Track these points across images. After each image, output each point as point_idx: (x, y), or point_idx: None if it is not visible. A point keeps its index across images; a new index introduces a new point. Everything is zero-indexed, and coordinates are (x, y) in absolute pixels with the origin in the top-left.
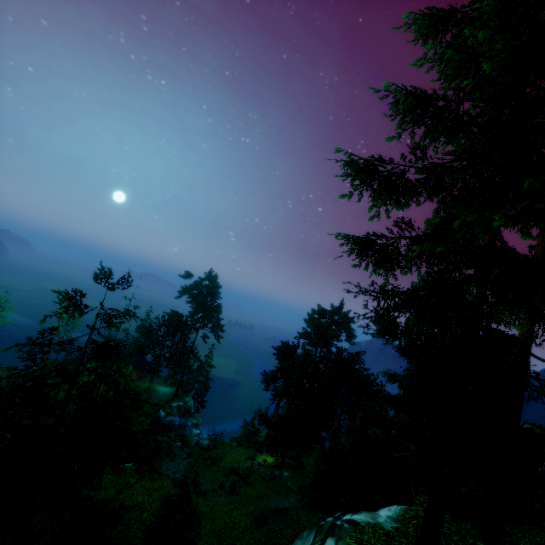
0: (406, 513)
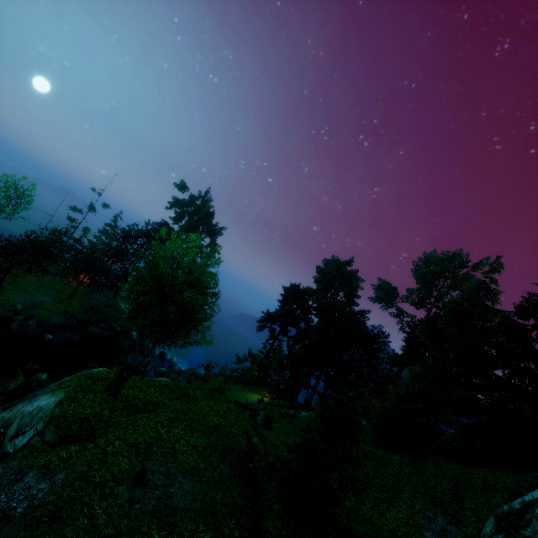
0: None
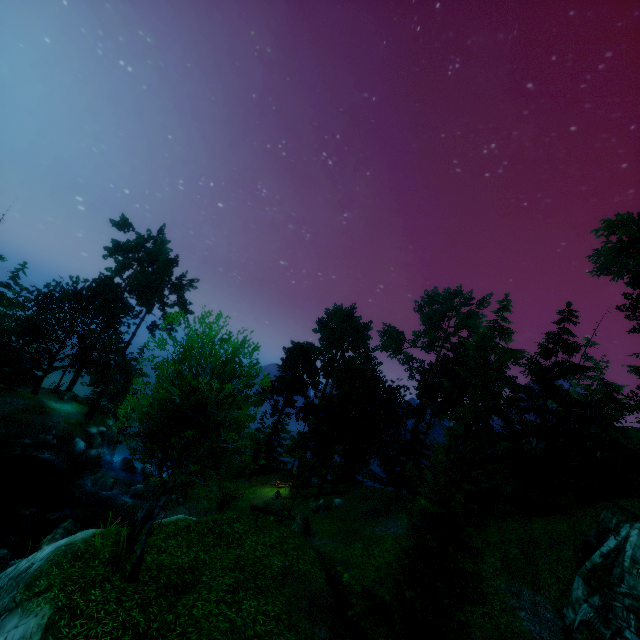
0: None
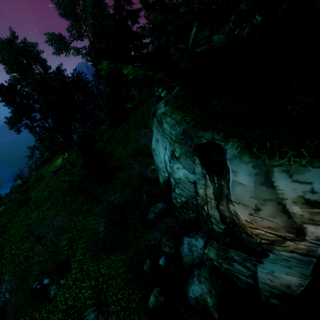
0: None
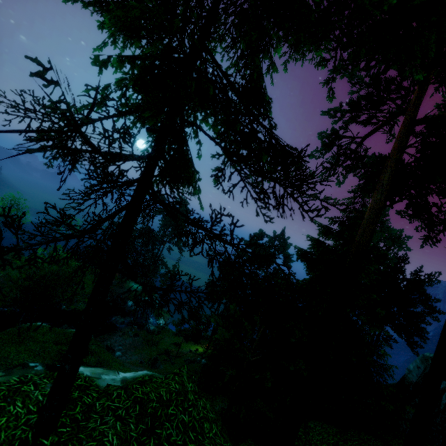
0: (141, 377)
